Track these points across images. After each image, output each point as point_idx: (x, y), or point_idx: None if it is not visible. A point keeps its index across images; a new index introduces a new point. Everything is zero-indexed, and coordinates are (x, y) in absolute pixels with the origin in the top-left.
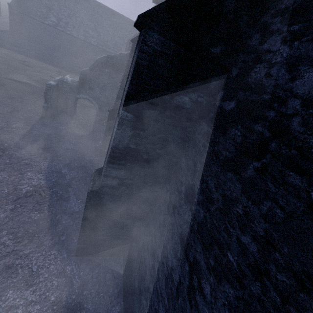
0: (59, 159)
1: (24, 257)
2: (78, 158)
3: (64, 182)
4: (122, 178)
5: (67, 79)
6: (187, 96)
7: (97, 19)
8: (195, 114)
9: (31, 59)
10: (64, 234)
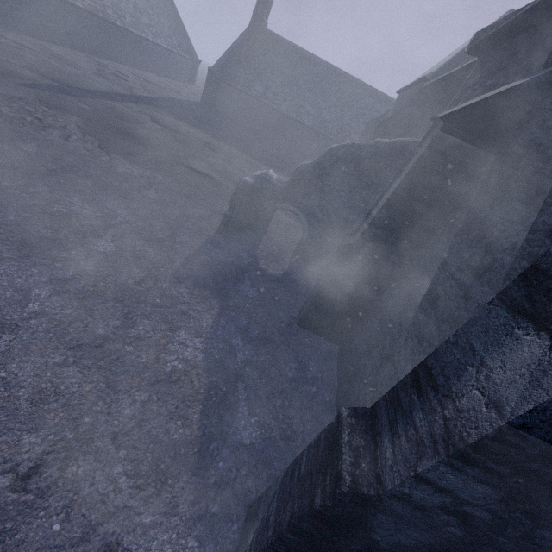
0: (232, 315)
1: (139, 531)
2: (262, 319)
3: (233, 365)
4: (464, 500)
5: (271, 177)
6: None
7: (322, 88)
8: None
9: (217, 141)
10: (216, 499)
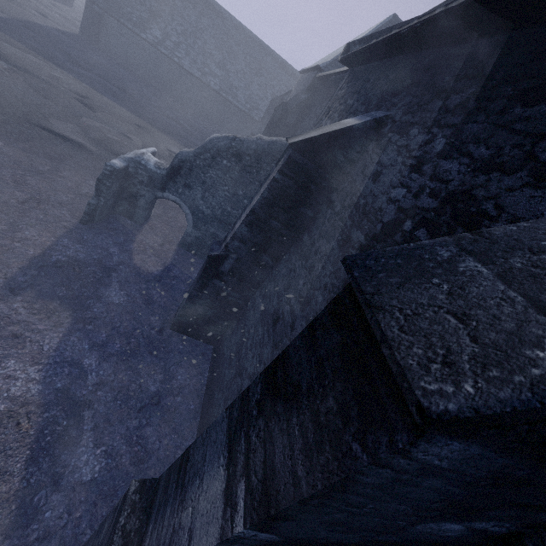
0: (87, 329)
1: None
2: (127, 329)
3: (80, 392)
4: None
5: (148, 161)
6: (462, 523)
7: (229, 48)
8: (459, 541)
9: (98, 95)
10: None
